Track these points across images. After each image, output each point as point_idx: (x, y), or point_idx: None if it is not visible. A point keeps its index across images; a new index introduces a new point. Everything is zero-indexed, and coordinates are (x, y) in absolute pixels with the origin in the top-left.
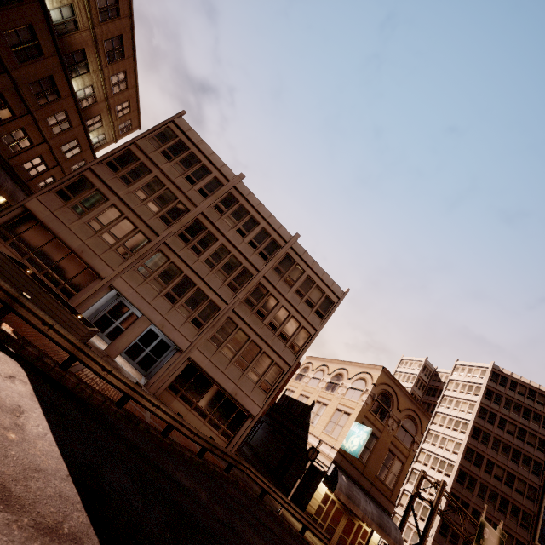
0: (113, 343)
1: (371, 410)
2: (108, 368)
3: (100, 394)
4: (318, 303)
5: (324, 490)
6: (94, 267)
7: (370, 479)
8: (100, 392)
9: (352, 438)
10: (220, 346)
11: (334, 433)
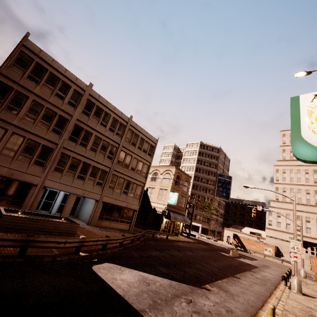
0: (62, 215)
1: (174, 185)
2: (117, 238)
3: (114, 248)
4: (148, 149)
5: (165, 220)
6: (27, 181)
7: (177, 208)
8: (112, 247)
9: (172, 199)
10: (113, 189)
11: (162, 199)
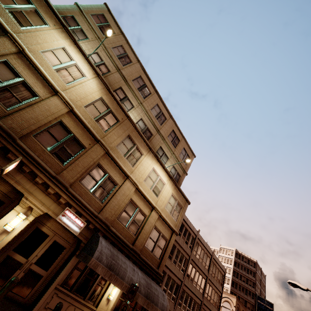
0: None
1: None
2: None
3: None
4: (220, 279)
5: None
6: None
7: None
8: None
9: None
10: None
11: None
